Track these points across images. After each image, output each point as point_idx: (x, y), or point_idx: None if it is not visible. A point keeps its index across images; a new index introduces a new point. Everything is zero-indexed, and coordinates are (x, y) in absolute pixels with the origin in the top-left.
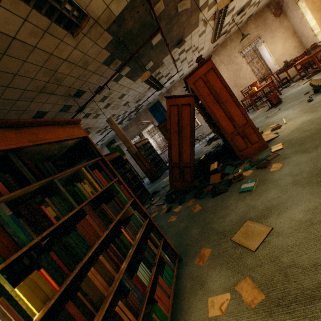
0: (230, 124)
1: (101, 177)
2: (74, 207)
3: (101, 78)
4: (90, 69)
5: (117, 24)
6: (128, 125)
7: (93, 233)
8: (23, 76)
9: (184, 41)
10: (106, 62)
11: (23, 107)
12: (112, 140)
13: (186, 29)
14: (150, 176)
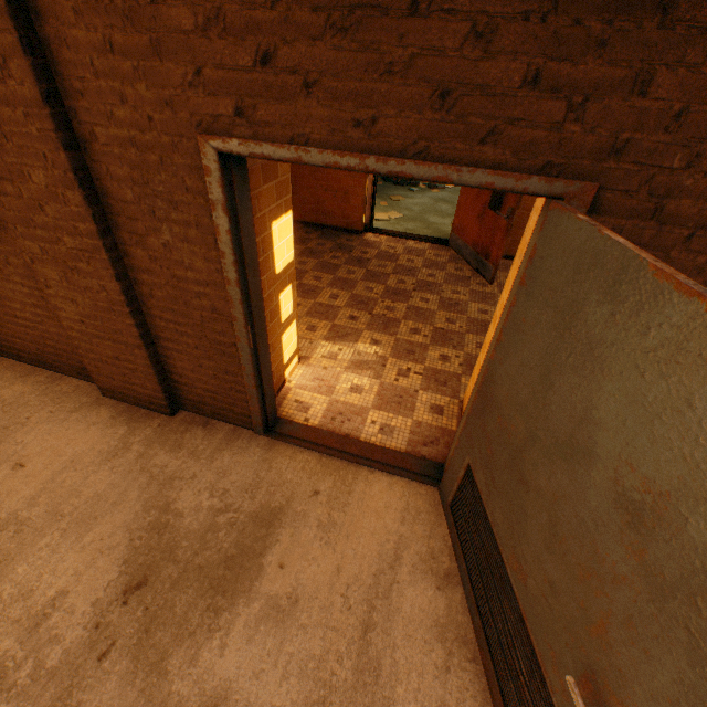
0: None
1: None
2: None
3: None
4: None
5: None
6: None
7: None
8: None
9: None
10: None
11: None
12: None
13: None
14: None
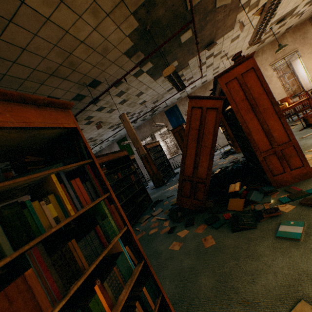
0: (265, 140)
1: (82, 190)
2: (5, 254)
3: (120, 70)
4: (109, 58)
5: (145, 8)
6: (141, 125)
7: (30, 311)
8: (33, 53)
9: (215, 44)
10: (128, 53)
11: (32, 89)
12: (123, 137)
13: (219, 30)
14: (155, 181)
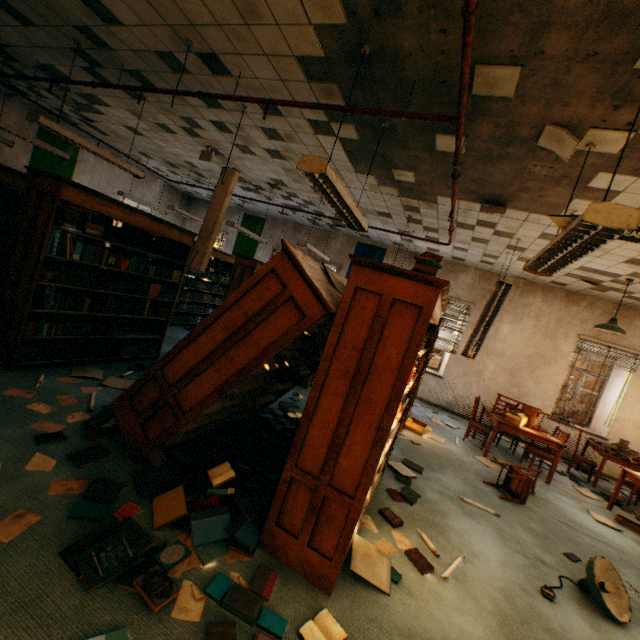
0: (323, 453)
1: None
2: None
3: (281, 86)
4: (258, 37)
5: None
6: (305, 227)
7: None
8: None
9: (502, 210)
10: (308, 66)
11: None
12: (261, 217)
13: (527, 194)
14: None
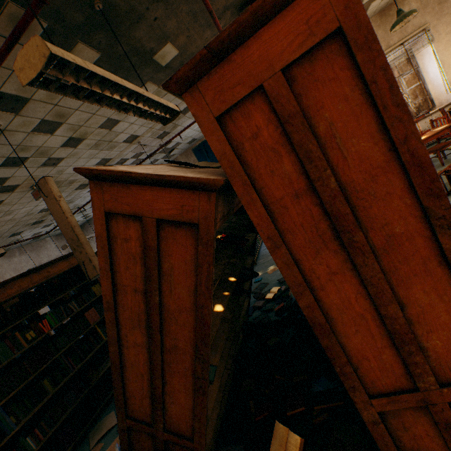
0: (390, 355)
1: None
2: None
3: None
4: None
5: None
6: None
7: None
8: None
9: None
10: None
11: None
12: None
13: None
14: None
